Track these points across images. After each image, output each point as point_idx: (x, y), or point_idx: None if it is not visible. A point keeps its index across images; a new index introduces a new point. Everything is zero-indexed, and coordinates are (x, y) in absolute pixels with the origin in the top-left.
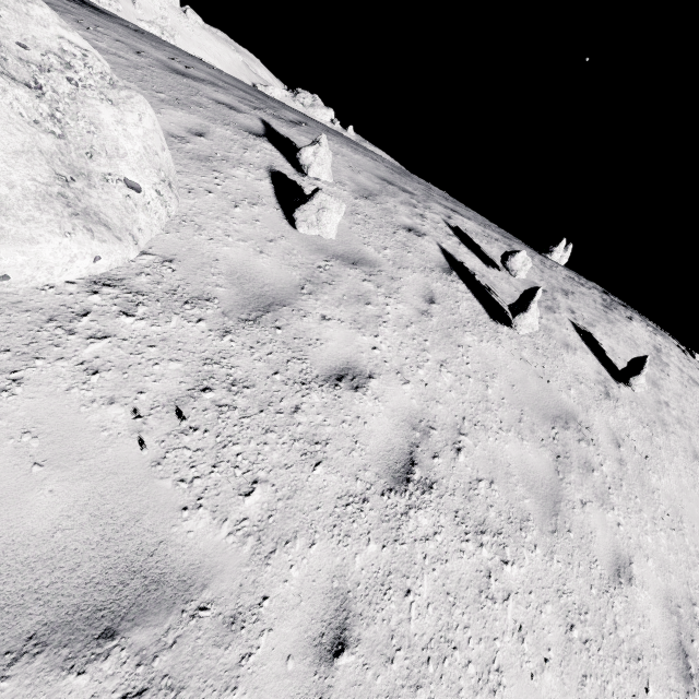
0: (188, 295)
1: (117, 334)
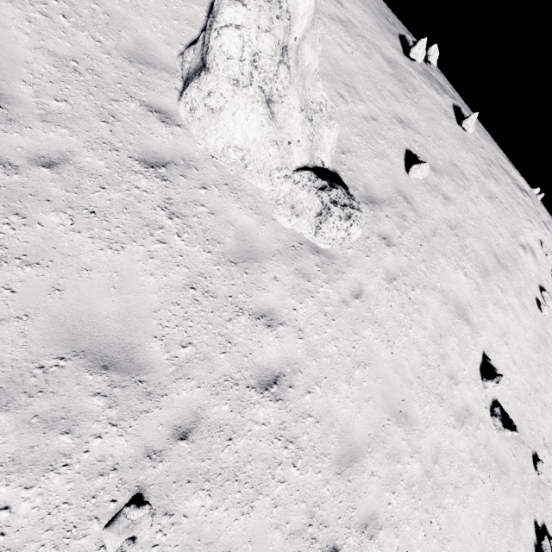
0: None
1: None
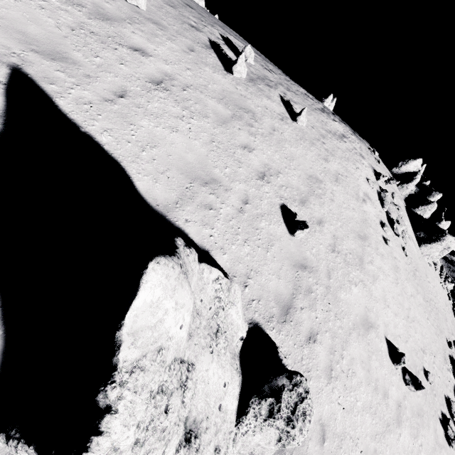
0: (75, 3)
1: (49, 2)
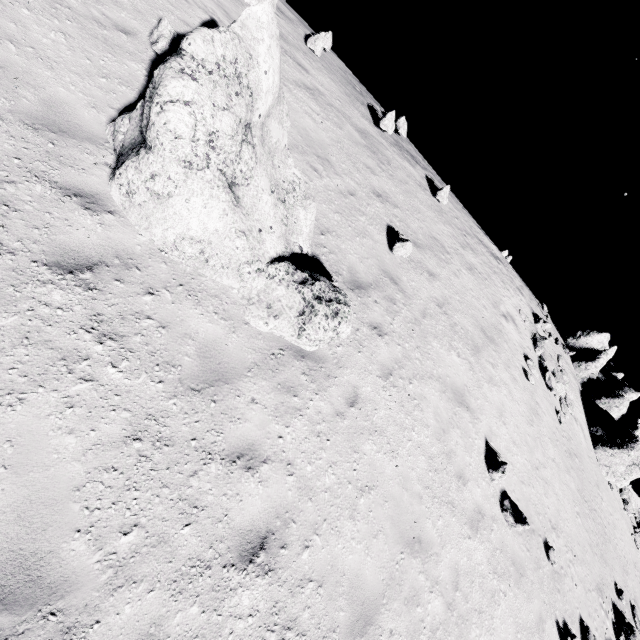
0: None
1: None
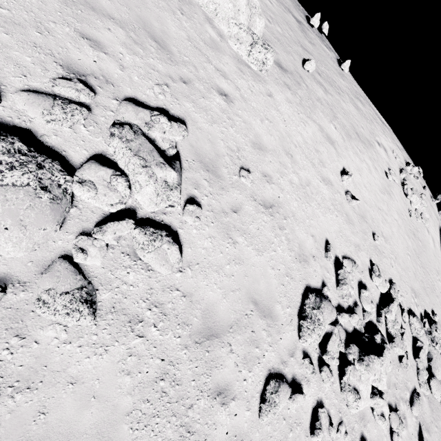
0: None
1: None
